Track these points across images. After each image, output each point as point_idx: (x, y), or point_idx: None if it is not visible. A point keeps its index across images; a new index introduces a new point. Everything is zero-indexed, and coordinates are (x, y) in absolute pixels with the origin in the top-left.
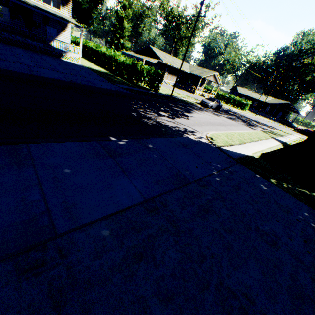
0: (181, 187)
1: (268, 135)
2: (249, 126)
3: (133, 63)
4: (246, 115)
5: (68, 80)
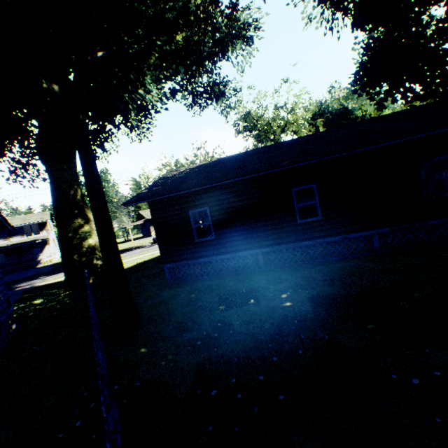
0: None
1: None
2: None
3: None
4: None
5: None
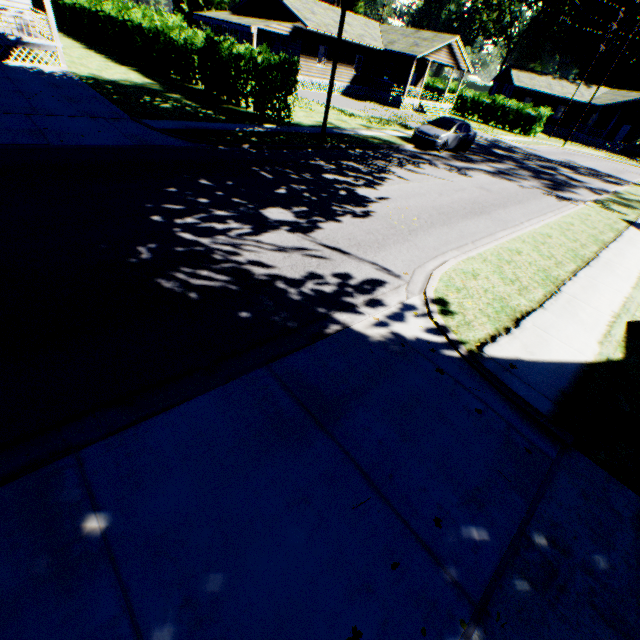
0: None
1: (616, 216)
2: (555, 190)
3: (210, 43)
4: (539, 152)
5: None
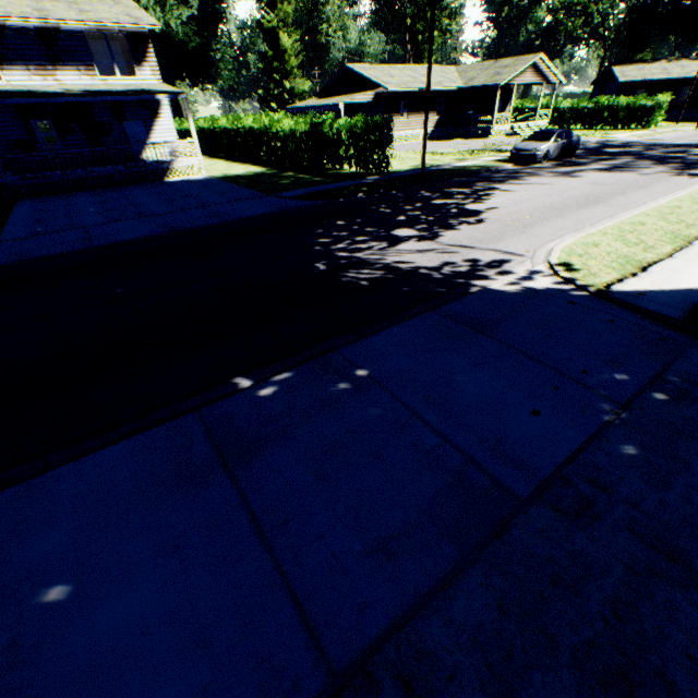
0: (484, 549)
1: None
2: (685, 170)
3: (312, 125)
4: (663, 140)
5: (164, 232)
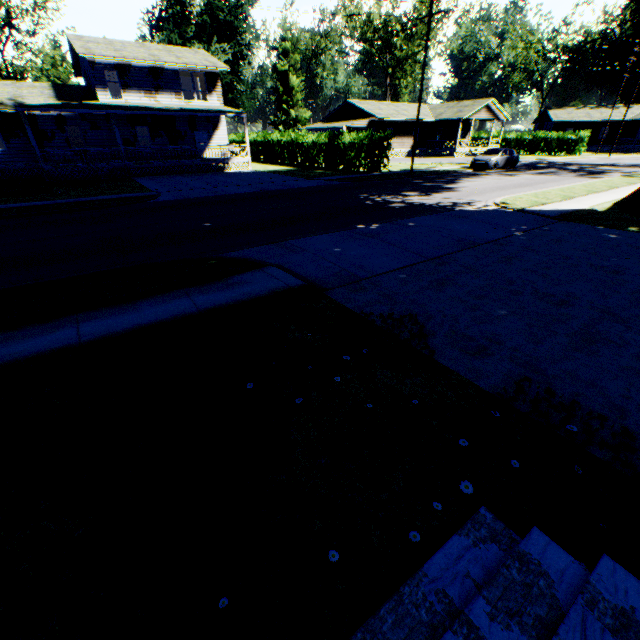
0: (469, 249)
1: (637, 179)
2: (588, 175)
3: (330, 139)
4: (582, 162)
5: (260, 191)
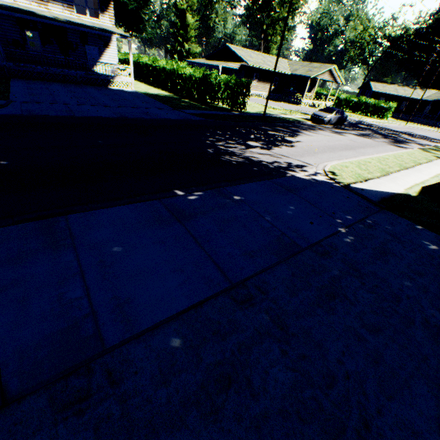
0: (287, 259)
1: (431, 154)
2: (395, 143)
3: (204, 75)
4: (389, 127)
5: (117, 116)
